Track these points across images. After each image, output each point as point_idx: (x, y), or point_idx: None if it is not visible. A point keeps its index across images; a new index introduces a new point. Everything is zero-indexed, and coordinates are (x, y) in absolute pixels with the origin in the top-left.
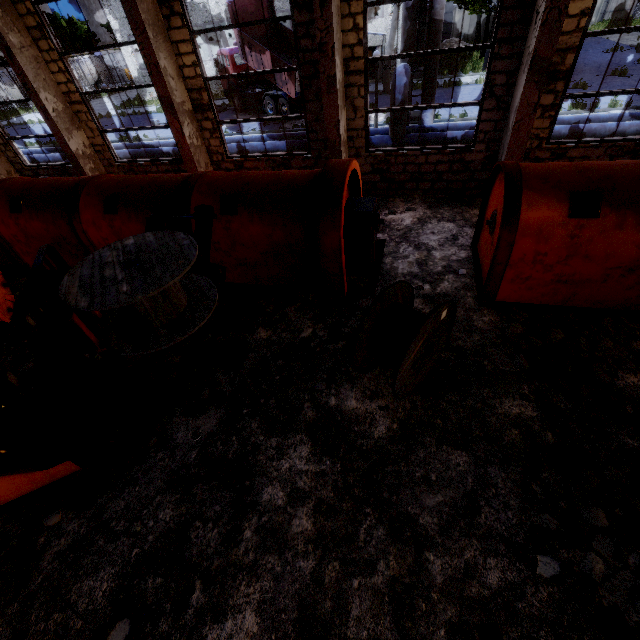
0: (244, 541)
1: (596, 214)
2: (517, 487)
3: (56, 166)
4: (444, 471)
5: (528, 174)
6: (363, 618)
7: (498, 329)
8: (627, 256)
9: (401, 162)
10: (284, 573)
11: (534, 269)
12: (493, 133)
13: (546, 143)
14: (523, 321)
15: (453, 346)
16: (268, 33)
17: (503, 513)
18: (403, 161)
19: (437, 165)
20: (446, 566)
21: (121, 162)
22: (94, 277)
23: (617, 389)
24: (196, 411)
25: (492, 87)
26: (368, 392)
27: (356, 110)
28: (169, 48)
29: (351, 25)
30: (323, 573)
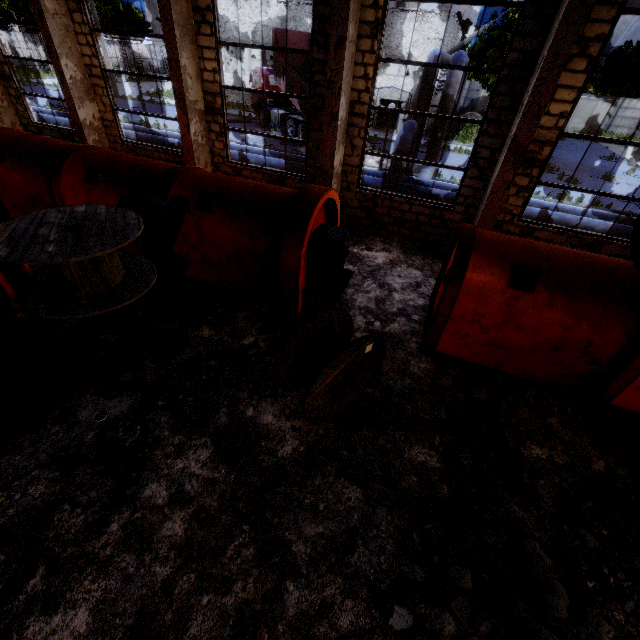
0: (107, 534)
1: (531, 289)
2: (398, 533)
3: (62, 130)
4: (334, 503)
5: (481, 239)
6: (200, 638)
7: (430, 377)
8: (554, 334)
9: (387, 205)
10: (136, 575)
11: (472, 328)
12: (472, 199)
13: (517, 219)
14: (455, 375)
15: (383, 384)
16: (305, 64)
17: (376, 556)
18: (389, 205)
19: (419, 216)
20: (303, 599)
21: (126, 141)
22: (27, 232)
23: (521, 458)
24: (111, 393)
25: (477, 158)
26: (287, 410)
27: (354, 148)
28: (194, 50)
29: (362, 73)
30: (176, 583)
